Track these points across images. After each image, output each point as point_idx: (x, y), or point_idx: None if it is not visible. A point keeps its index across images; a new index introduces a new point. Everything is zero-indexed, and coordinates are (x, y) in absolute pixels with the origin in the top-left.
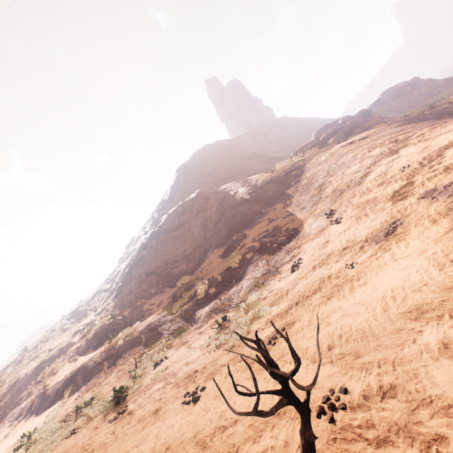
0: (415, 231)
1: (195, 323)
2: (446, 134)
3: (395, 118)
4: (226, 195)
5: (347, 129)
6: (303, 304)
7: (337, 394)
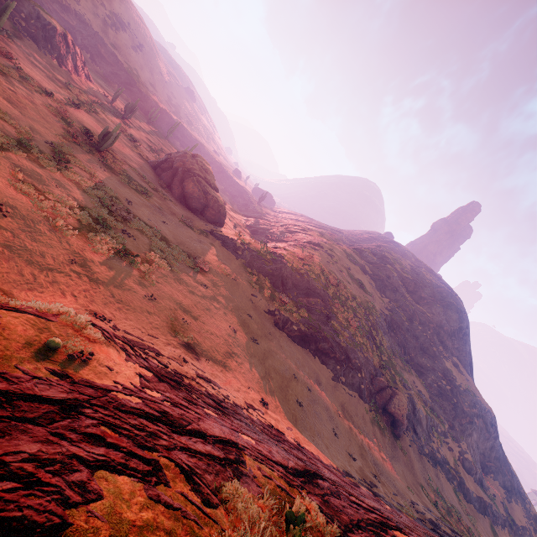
0: None
1: None
2: None
3: None
4: (500, 445)
5: None
6: None
7: None
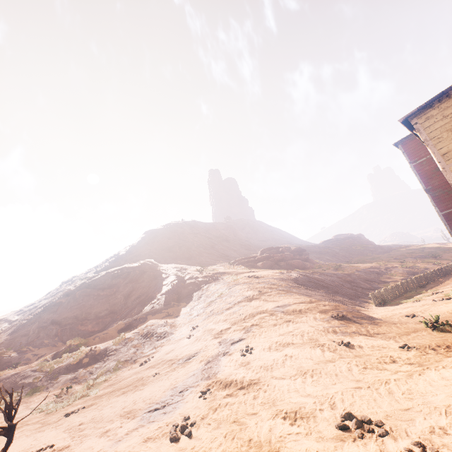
0: (192, 364)
1: (52, 386)
2: (272, 303)
3: (317, 264)
4: (159, 276)
5: (276, 259)
6: (113, 393)
7: (48, 448)
